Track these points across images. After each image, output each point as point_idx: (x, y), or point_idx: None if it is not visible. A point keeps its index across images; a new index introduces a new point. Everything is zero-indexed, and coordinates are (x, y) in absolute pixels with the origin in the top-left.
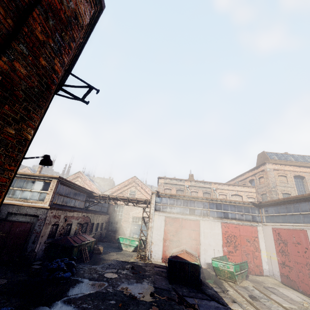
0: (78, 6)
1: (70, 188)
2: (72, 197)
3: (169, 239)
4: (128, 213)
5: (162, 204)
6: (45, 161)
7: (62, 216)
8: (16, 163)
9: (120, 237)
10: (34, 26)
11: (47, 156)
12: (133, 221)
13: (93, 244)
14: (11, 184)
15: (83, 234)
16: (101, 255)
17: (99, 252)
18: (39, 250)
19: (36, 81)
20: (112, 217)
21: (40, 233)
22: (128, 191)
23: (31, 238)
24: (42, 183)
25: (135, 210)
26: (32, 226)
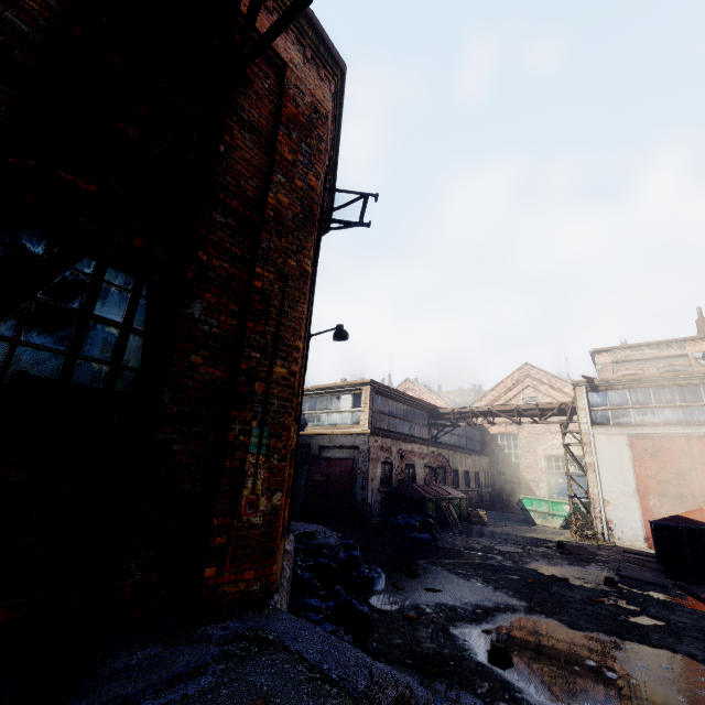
0: (314, 95)
1: (395, 401)
2: (402, 418)
3: (658, 492)
4: (532, 450)
5: (609, 406)
6: (339, 333)
7: (393, 449)
8: (305, 297)
9: (522, 497)
10: (282, 150)
11: (340, 326)
12: (550, 467)
13: (465, 505)
14: (307, 327)
15: (440, 485)
16: (487, 527)
17: (479, 520)
18: (374, 502)
19: (299, 207)
20: (496, 461)
21: (368, 473)
22: (517, 400)
23: (357, 482)
24: (351, 397)
25: (549, 442)
26: (354, 464)
